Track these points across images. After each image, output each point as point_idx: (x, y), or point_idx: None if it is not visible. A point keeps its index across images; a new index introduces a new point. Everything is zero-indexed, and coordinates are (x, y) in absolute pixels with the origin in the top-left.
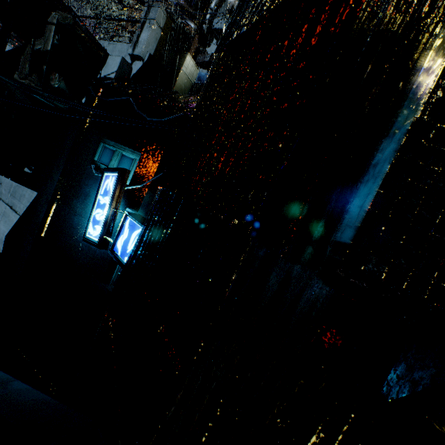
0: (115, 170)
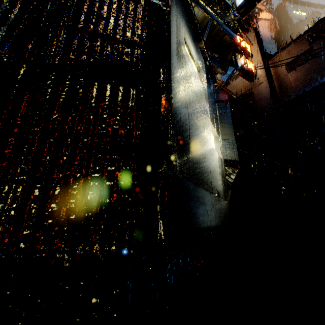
0: None
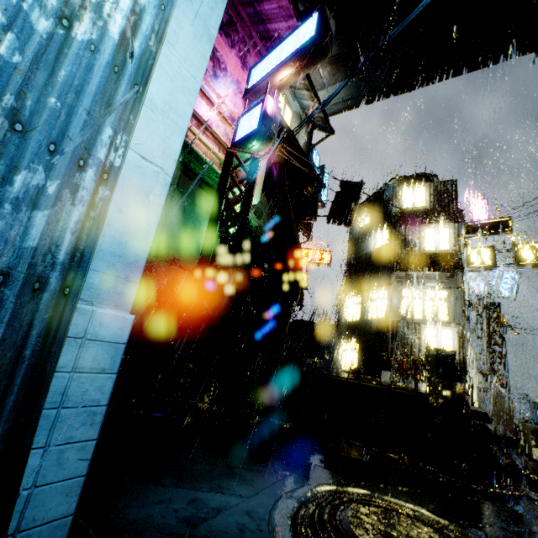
0: None
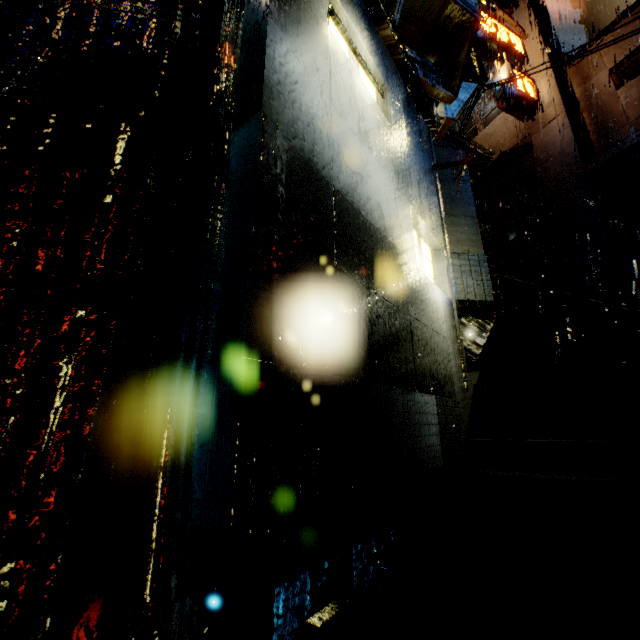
0: None
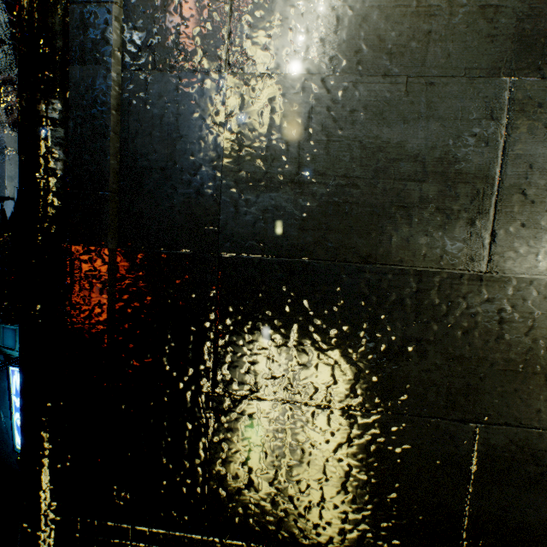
0: (16, 365)
